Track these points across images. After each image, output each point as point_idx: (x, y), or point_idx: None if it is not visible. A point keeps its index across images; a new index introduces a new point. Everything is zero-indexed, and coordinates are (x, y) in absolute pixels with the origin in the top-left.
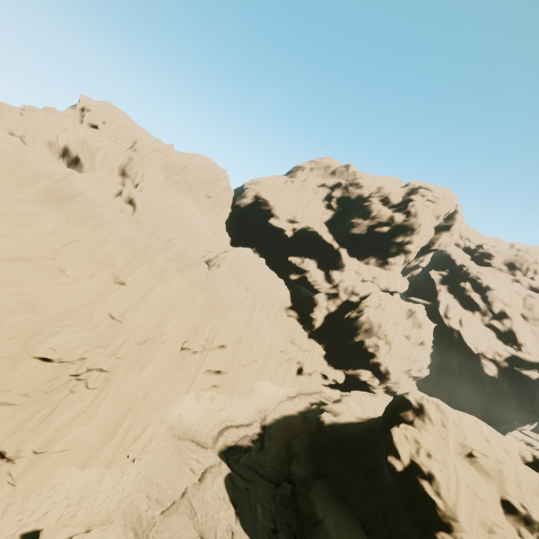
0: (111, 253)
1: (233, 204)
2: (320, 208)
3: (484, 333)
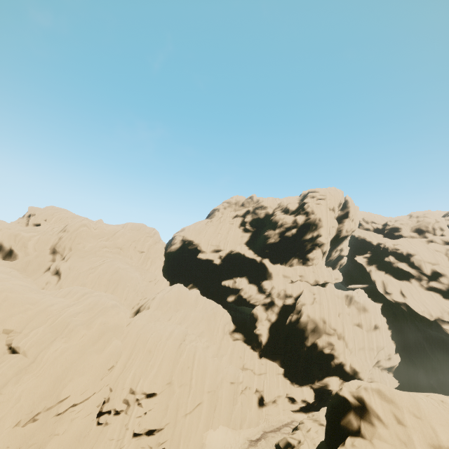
0: (2, 321)
1: (166, 252)
2: (238, 233)
3: (430, 297)
